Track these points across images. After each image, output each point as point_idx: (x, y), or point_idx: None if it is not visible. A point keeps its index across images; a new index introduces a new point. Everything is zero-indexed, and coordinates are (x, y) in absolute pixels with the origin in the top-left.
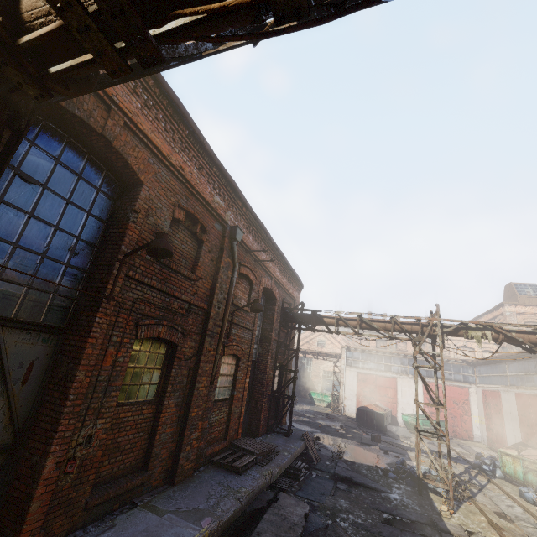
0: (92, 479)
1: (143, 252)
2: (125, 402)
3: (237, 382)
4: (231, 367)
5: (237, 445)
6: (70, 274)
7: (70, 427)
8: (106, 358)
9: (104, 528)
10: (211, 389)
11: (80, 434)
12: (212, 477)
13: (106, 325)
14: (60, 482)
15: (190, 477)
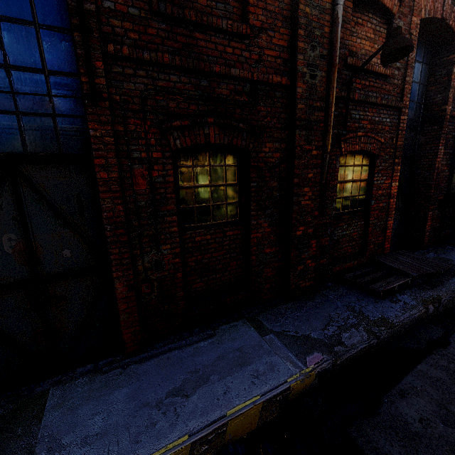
0: (181, 296)
1: (118, 2)
2: (197, 225)
3: (375, 188)
4: (360, 169)
5: (382, 261)
6: (58, 84)
7: (125, 255)
8: (136, 181)
9: (204, 335)
10: (325, 202)
11: (144, 260)
12: (339, 297)
13: (109, 138)
14: (144, 299)
15: (310, 294)
